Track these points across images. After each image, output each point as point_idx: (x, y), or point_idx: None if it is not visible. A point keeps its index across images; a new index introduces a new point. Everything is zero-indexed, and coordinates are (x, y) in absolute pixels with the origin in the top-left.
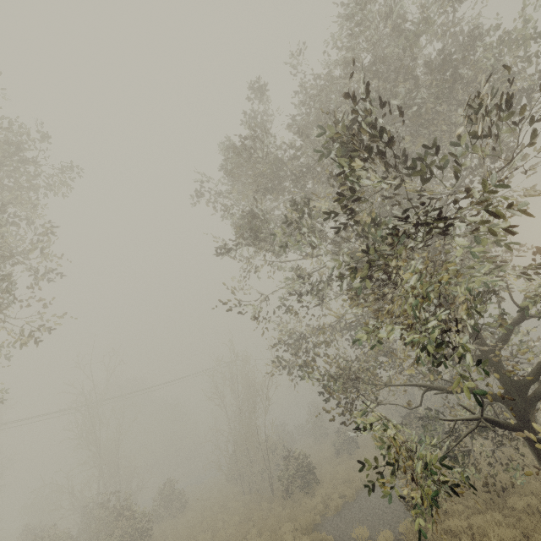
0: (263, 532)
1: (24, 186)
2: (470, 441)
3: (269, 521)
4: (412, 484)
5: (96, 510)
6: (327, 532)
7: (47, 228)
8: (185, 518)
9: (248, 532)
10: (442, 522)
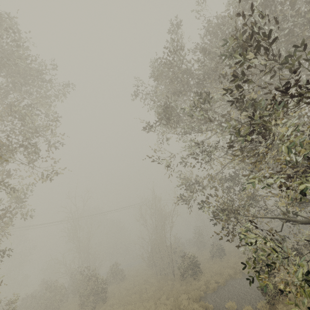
0: (169, 298)
1: (43, 94)
2: (308, 256)
3: (173, 291)
4: (267, 280)
5: (78, 275)
6: (208, 302)
7: (55, 117)
8: (124, 285)
9: (161, 296)
10: (286, 305)
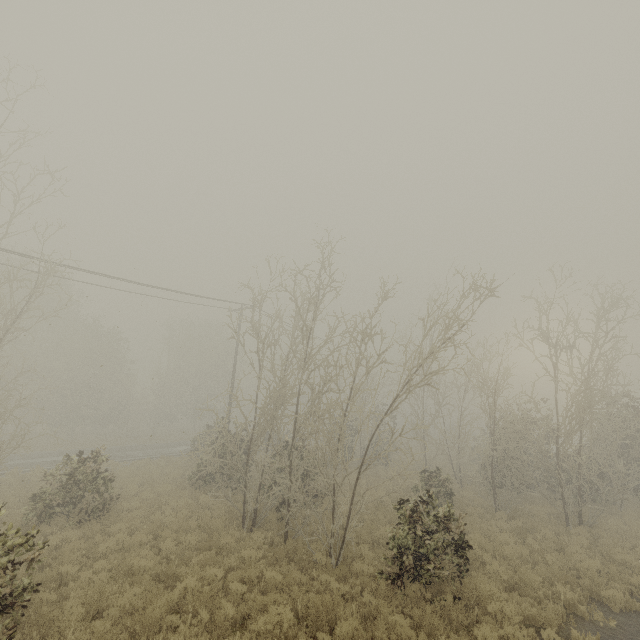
0: None
1: None
2: None
3: None
4: None
5: None
6: None
7: None
8: (112, 541)
9: None
10: None
